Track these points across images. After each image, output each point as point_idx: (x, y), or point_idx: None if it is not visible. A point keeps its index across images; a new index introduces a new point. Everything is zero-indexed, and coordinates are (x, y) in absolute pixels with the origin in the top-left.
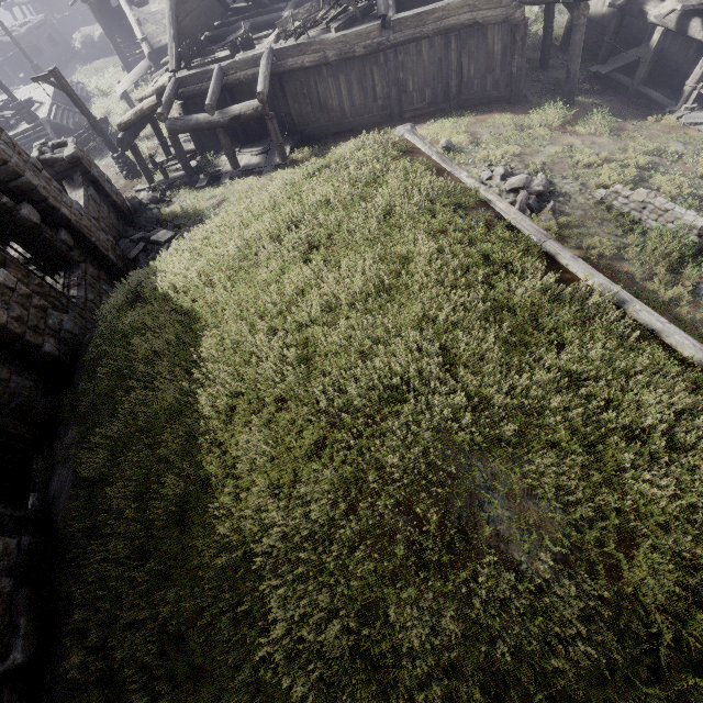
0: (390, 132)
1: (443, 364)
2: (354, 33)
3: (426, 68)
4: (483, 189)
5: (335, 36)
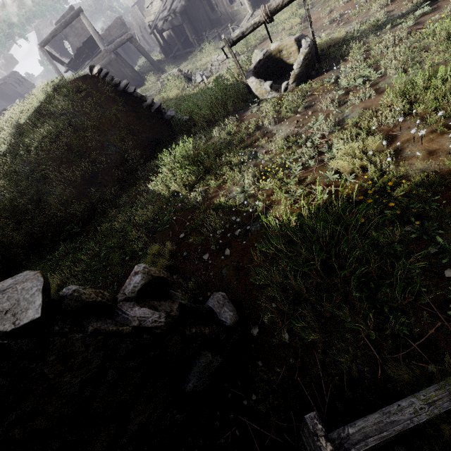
0: None
1: None
2: None
3: None
4: None
5: None
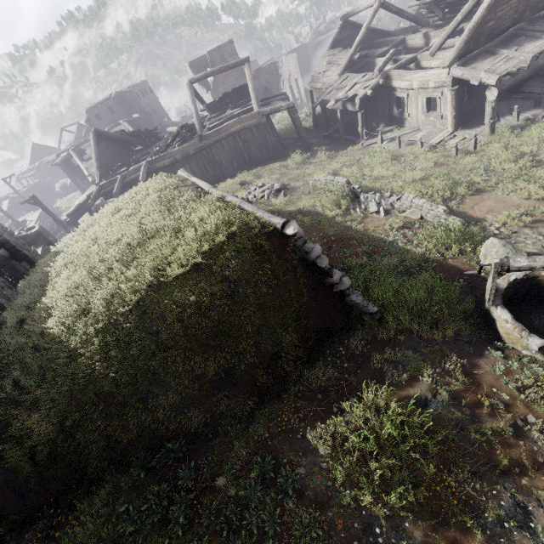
0: (219, 185)
1: (142, 228)
2: (187, 145)
3: (229, 152)
4: (198, 180)
5: (178, 149)
